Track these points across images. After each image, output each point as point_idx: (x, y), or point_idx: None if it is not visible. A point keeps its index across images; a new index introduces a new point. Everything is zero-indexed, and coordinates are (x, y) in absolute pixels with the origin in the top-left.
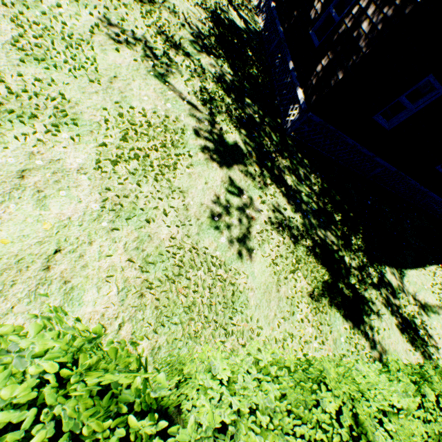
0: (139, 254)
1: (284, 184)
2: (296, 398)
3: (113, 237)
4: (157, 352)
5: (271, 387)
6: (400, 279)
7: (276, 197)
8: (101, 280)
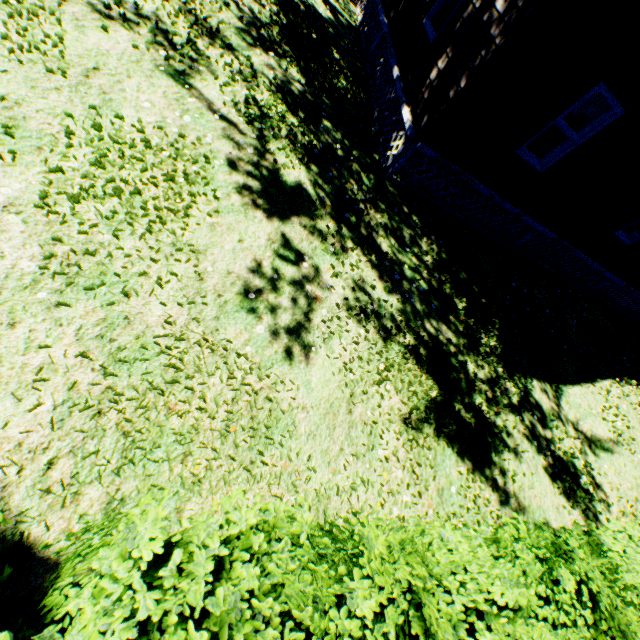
0: (104, 346)
1: (375, 250)
2: (298, 593)
3: (58, 318)
4: (117, 507)
5: (248, 573)
6: (556, 399)
7: (360, 269)
8: (25, 385)
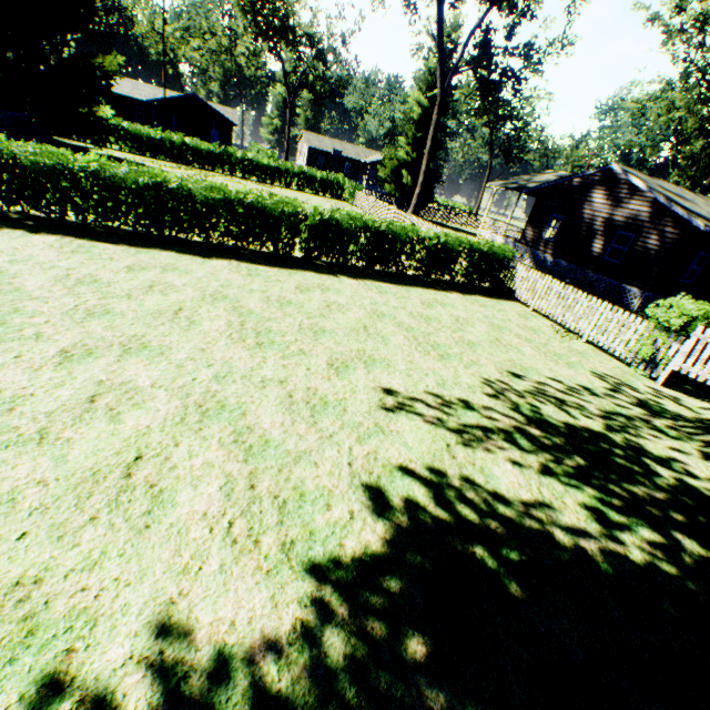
0: None
1: None
2: None
3: None
4: None
5: None
6: None
7: None
8: None
